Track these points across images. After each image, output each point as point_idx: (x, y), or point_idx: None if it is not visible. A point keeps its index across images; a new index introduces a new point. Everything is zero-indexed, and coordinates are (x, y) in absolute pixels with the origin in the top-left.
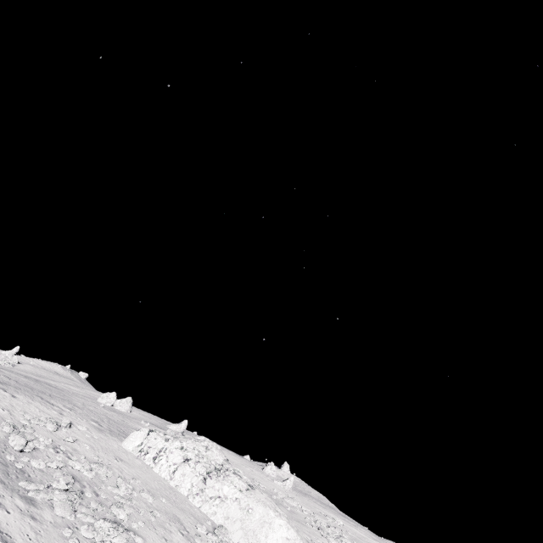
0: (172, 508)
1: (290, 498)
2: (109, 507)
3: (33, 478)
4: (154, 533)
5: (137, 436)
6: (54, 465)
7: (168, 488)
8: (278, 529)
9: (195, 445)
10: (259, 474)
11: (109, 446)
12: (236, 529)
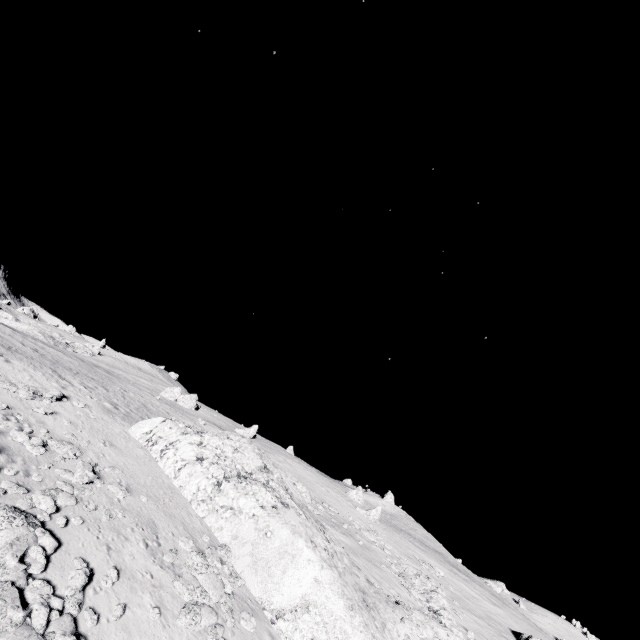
0: (154, 511)
1: (369, 531)
2: (33, 492)
3: None
4: (94, 536)
5: (148, 423)
6: None
7: (166, 487)
8: (304, 565)
9: (221, 443)
10: (336, 497)
11: (106, 429)
12: (243, 554)
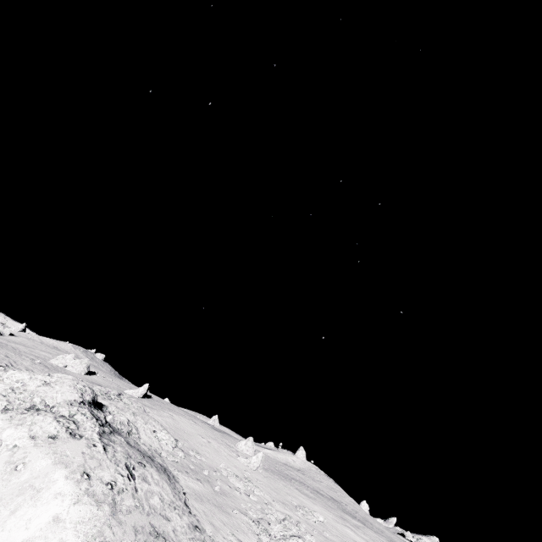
0: None
1: (238, 477)
2: None
3: None
4: None
5: None
6: None
7: None
8: (47, 500)
9: (28, 377)
10: (217, 447)
11: None
12: None
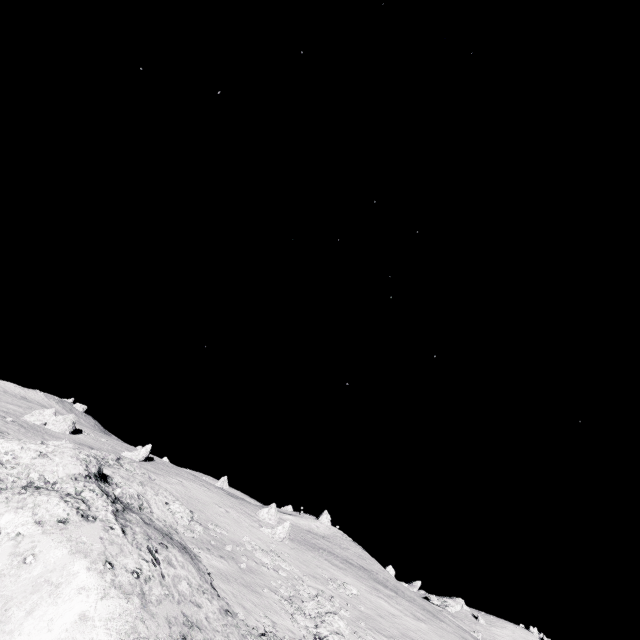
0: None
1: (264, 551)
2: None
3: None
4: None
5: None
6: None
7: None
8: (69, 597)
9: (19, 447)
10: (237, 517)
11: None
12: None
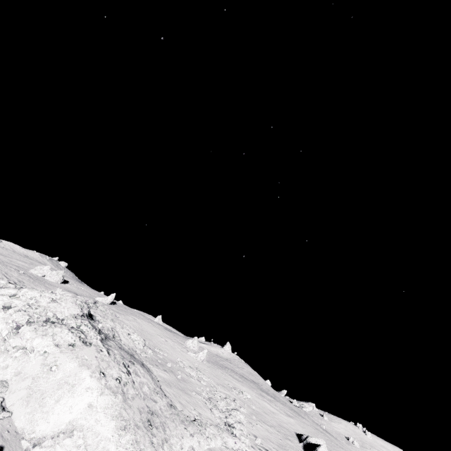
0: None
1: (191, 368)
2: None
3: None
4: None
5: None
6: None
7: None
8: (81, 393)
9: (38, 295)
10: (173, 345)
11: None
12: (20, 388)
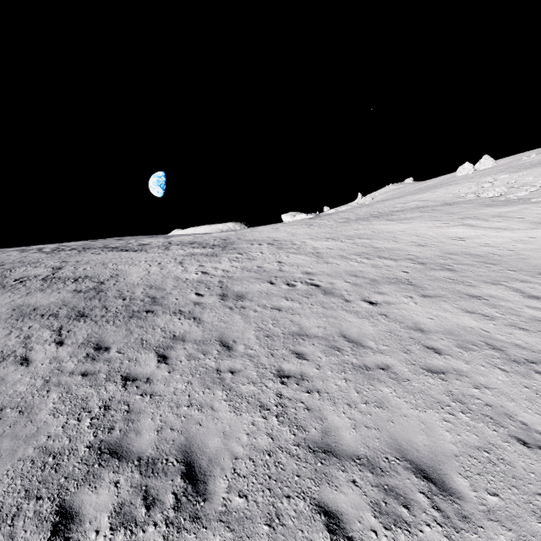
0: None
1: None
2: None
3: (532, 198)
4: None
5: None
6: (533, 189)
7: None
8: None
9: None
10: None
11: None
12: None
